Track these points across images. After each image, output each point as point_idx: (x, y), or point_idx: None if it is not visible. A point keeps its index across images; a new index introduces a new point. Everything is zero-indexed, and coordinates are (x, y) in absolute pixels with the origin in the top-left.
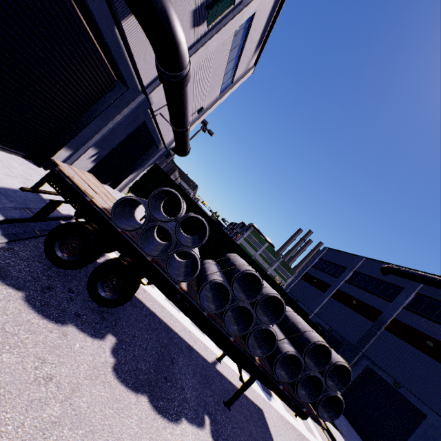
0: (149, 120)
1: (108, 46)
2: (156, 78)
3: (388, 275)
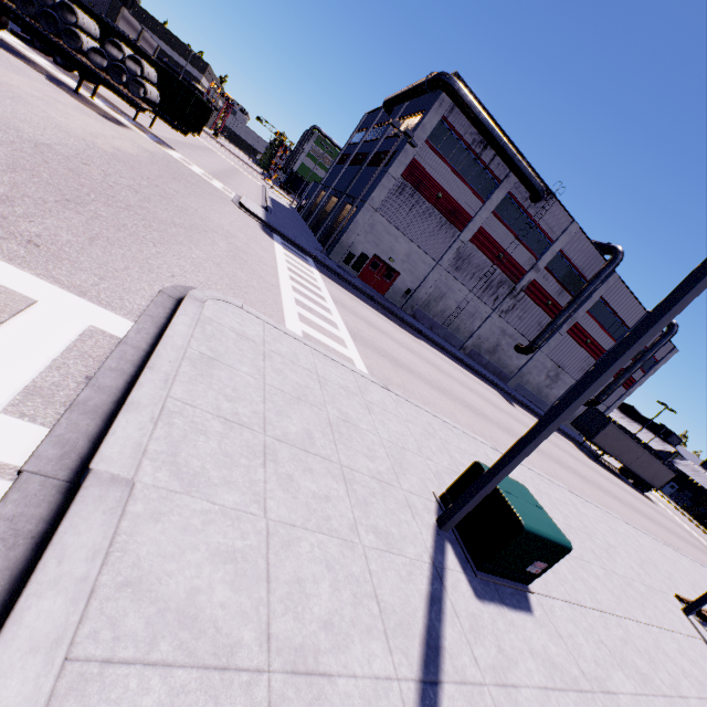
0: None
1: None
2: None
3: (391, 114)
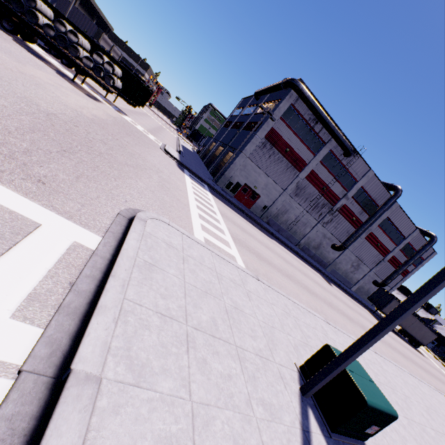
0: None
1: None
2: None
3: (259, 100)
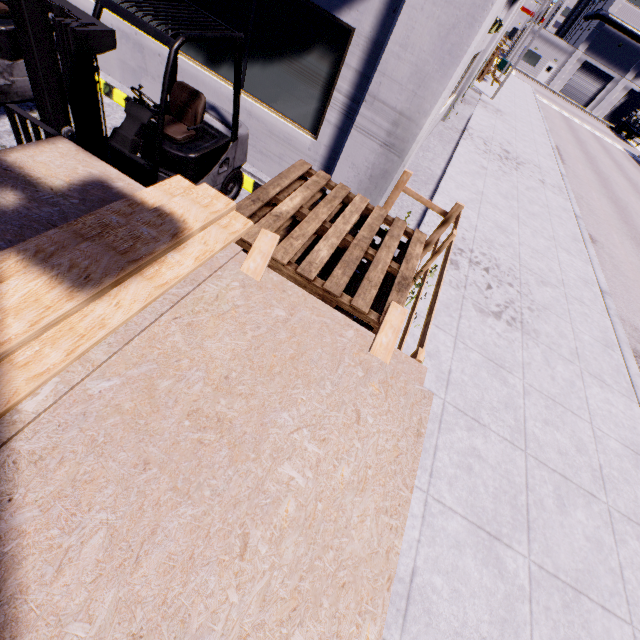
0: None
1: None
2: None
3: None
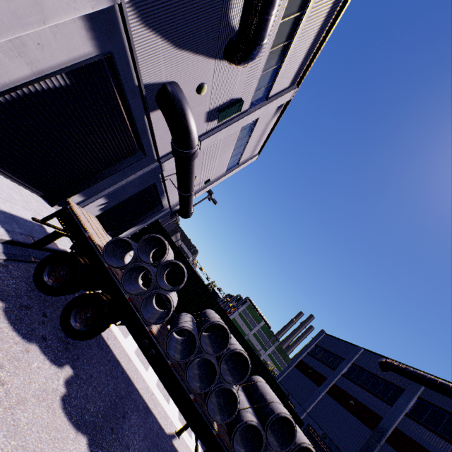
0: (159, 183)
1: (136, 126)
2: (171, 152)
3: (388, 372)
